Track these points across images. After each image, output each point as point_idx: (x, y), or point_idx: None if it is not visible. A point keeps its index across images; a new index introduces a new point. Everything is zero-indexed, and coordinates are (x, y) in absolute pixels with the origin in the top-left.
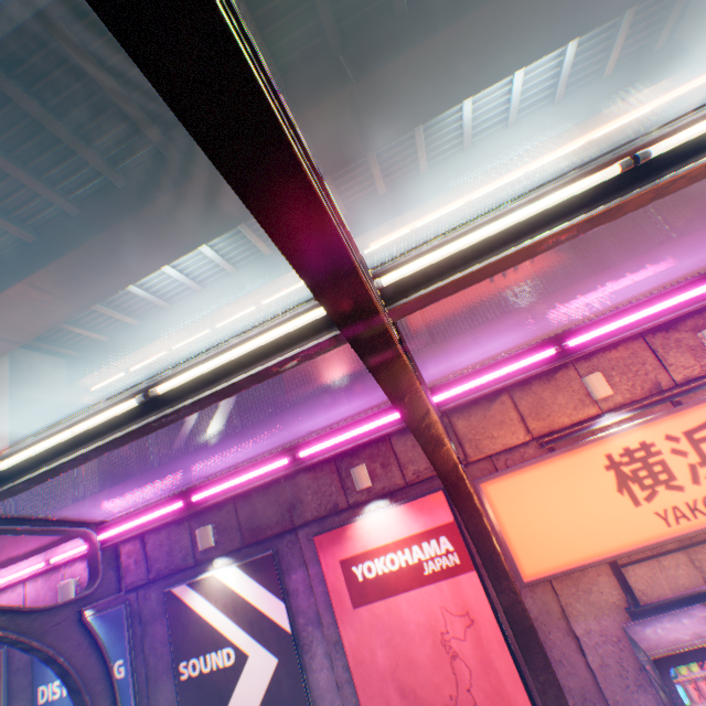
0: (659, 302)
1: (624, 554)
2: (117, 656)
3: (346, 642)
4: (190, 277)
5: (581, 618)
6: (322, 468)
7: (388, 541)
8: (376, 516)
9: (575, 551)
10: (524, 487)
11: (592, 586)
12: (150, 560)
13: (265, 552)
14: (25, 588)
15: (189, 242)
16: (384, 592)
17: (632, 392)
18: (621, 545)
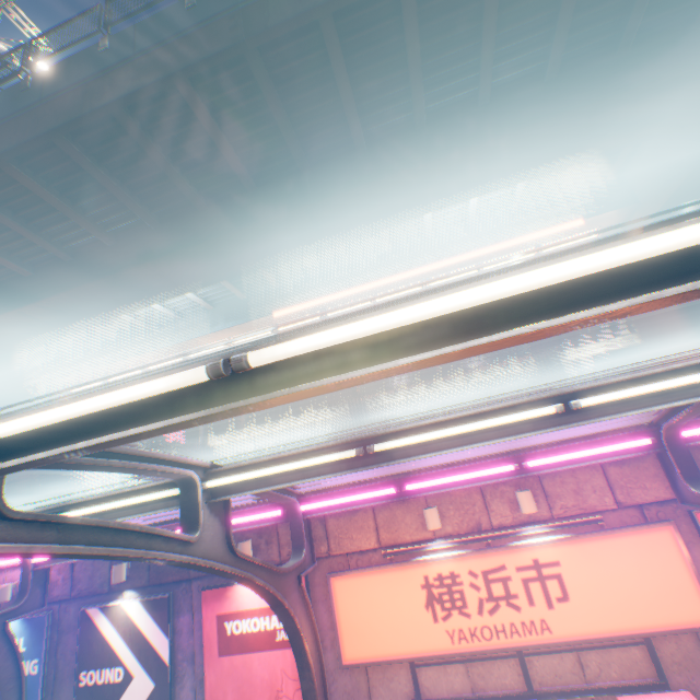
0: (478, 469)
1: (418, 658)
2: (35, 655)
3: (208, 682)
4: (170, 307)
5: (381, 699)
6: None
7: (256, 606)
8: None
9: (384, 647)
10: (361, 587)
11: (395, 675)
12: (76, 580)
13: (163, 594)
14: None
15: (164, 293)
16: (244, 648)
17: (461, 525)
18: (417, 650)
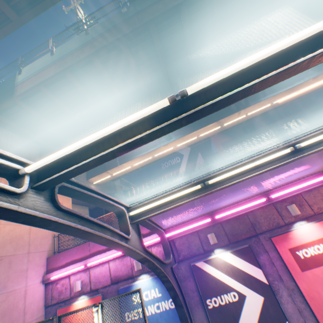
0: None
1: None
2: (168, 297)
3: (301, 288)
4: None
5: None
6: (266, 207)
7: (313, 239)
8: (303, 228)
9: None
10: None
11: None
12: (178, 251)
13: (244, 245)
14: (109, 265)
15: None
16: (317, 264)
17: None
18: None
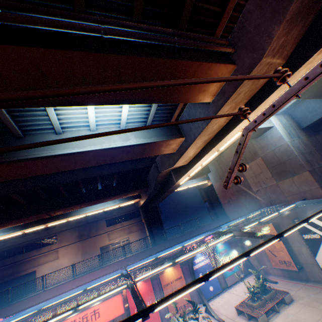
0: None
1: None
2: None
3: None
4: None
5: None
6: None
7: None
8: None
9: None
10: None
11: None
12: None
13: None
14: None
15: None
16: None
17: None
18: None
